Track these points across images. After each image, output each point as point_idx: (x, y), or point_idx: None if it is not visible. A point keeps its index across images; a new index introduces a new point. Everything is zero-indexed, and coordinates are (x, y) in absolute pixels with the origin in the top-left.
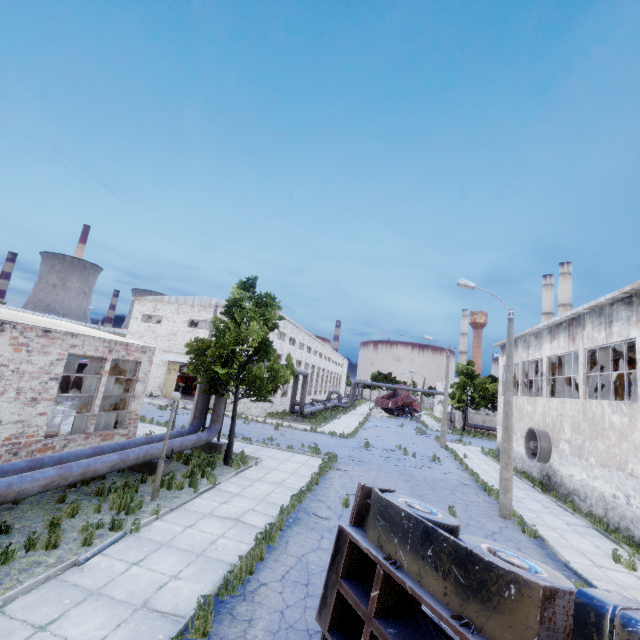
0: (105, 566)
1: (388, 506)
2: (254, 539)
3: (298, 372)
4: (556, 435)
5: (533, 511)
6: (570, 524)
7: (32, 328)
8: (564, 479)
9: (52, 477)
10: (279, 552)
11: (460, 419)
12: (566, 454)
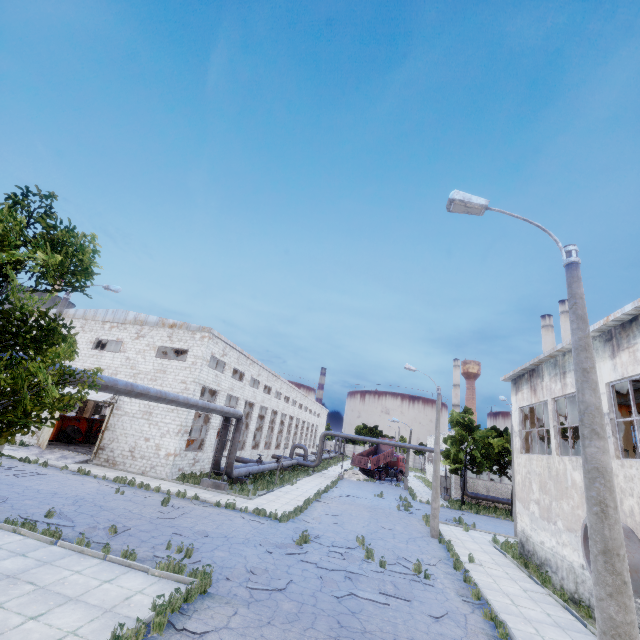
0: None
1: None
2: None
3: (219, 411)
4: None
5: None
6: None
7: None
8: None
9: None
10: None
11: (457, 485)
12: None
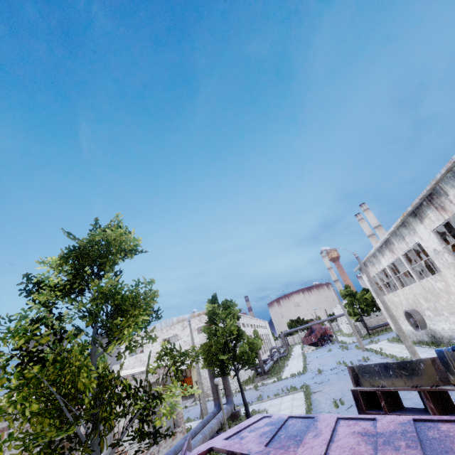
0: None
1: (365, 367)
2: None
3: None
4: (420, 308)
5: None
6: None
7: (127, 376)
8: (441, 333)
9: None
10: None
11: (362, 327)
12: (432, 317)
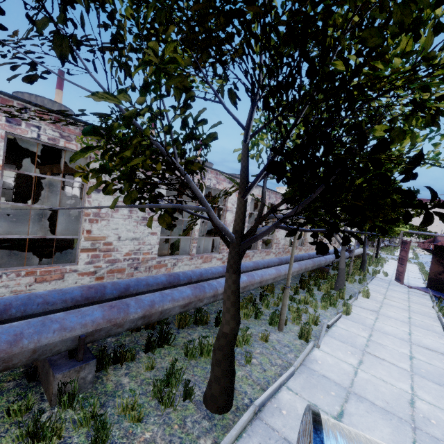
0: (387, 271)
1: None
2: (421, 273)
3: None
4: None
5: None
6: None
7: None
8: None
9: (357, 252)
10: None
11: None
12: None
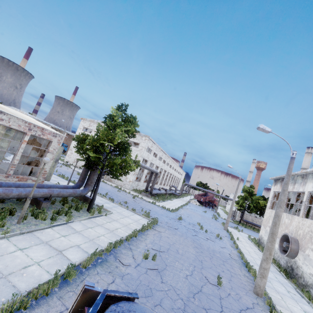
0: None
1: None
2: (54, 273)
3: (152, 170)
4: (304, 243)
5: (279, 293)
6: (307, 312)
7: None
8: (304, 274)
9: None
10: (69, 289)
11: (239, 216)
12: (310, 258)
